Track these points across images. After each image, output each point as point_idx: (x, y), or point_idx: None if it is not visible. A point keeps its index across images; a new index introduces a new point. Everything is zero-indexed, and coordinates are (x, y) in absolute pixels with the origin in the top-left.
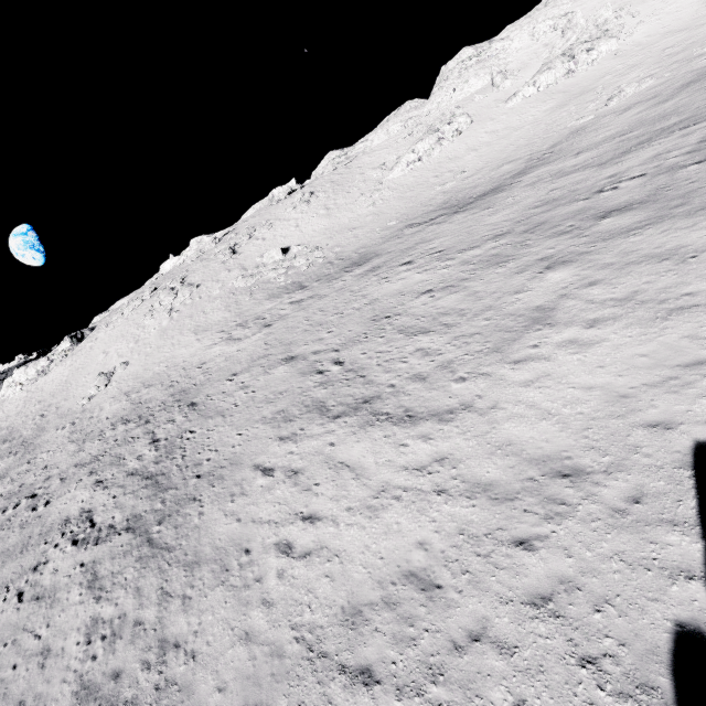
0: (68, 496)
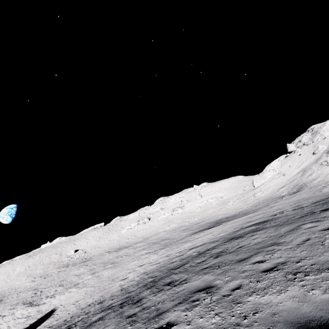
0: None
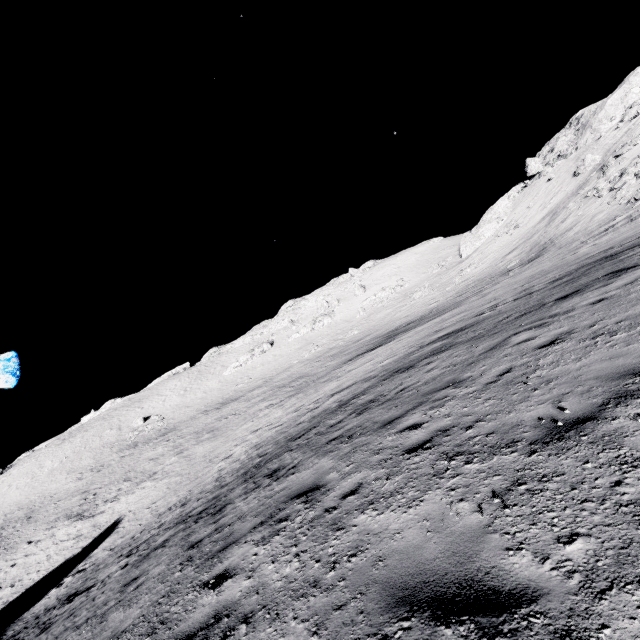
0: None
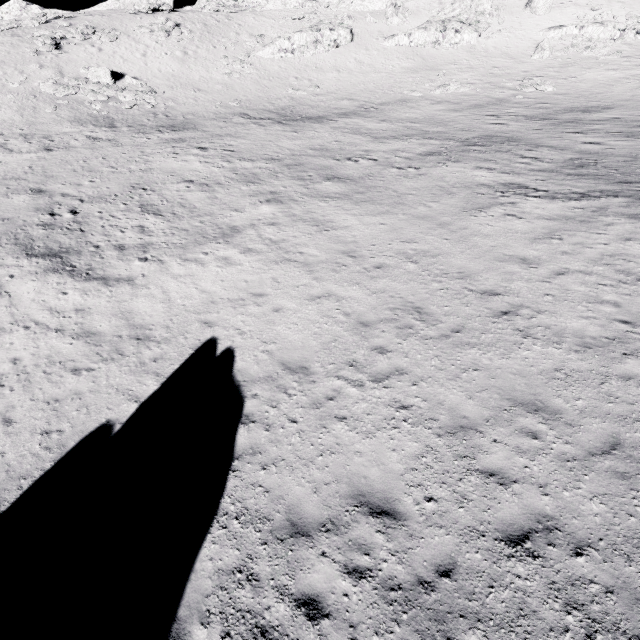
0: None
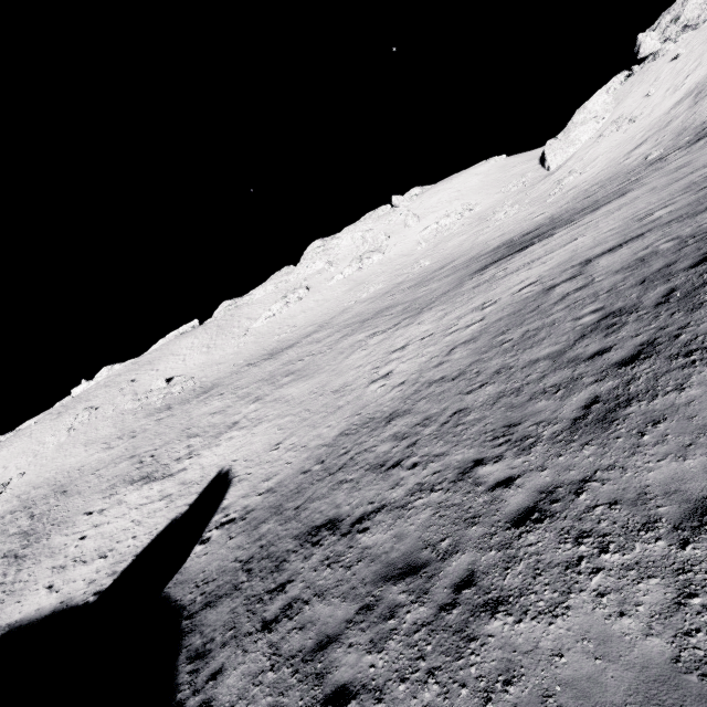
0: None
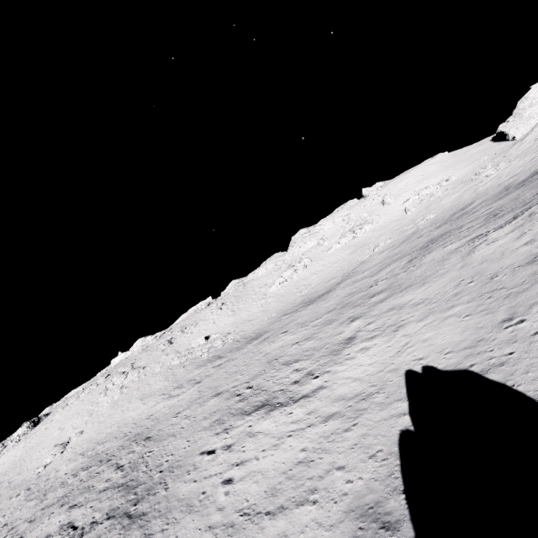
0: (43, 525)
